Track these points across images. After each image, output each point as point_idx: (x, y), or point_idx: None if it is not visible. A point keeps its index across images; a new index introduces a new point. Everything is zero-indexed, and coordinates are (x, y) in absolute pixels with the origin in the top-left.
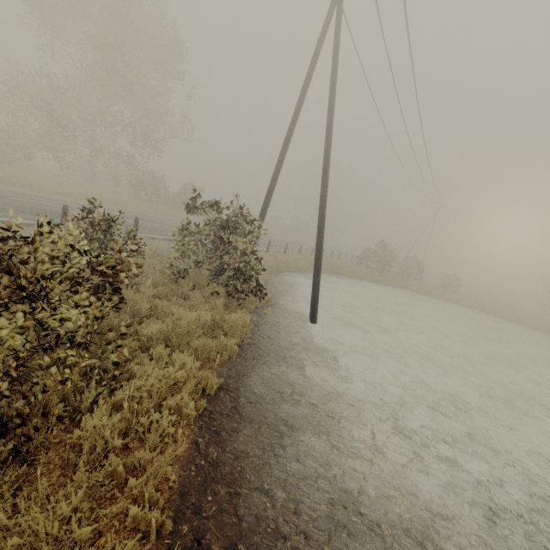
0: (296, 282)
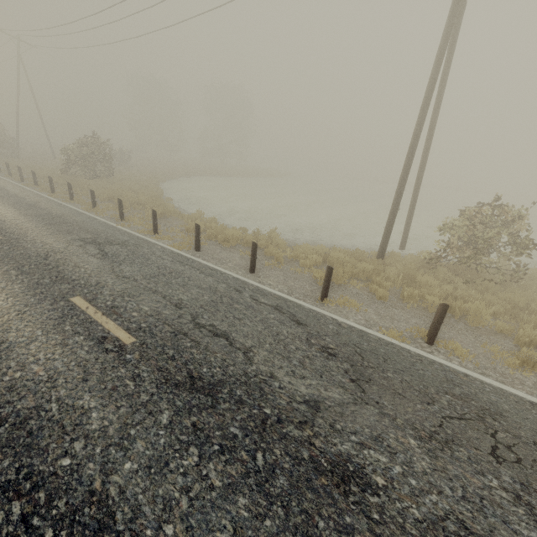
0: (289, 240)
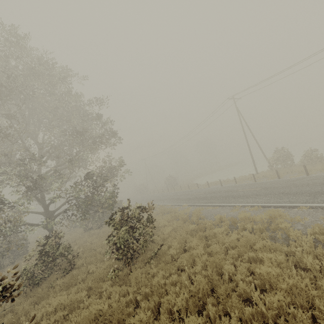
0: None
